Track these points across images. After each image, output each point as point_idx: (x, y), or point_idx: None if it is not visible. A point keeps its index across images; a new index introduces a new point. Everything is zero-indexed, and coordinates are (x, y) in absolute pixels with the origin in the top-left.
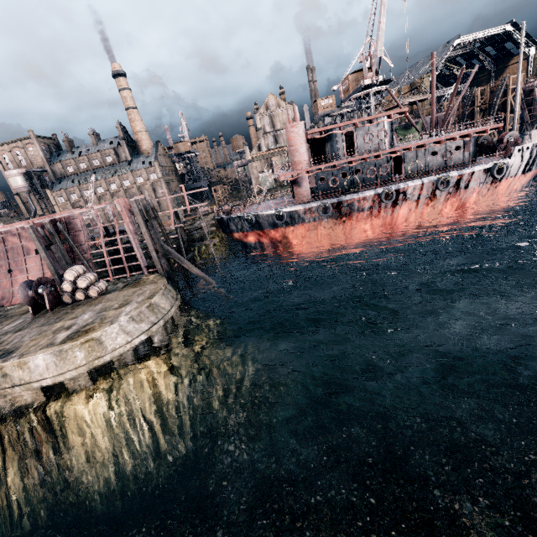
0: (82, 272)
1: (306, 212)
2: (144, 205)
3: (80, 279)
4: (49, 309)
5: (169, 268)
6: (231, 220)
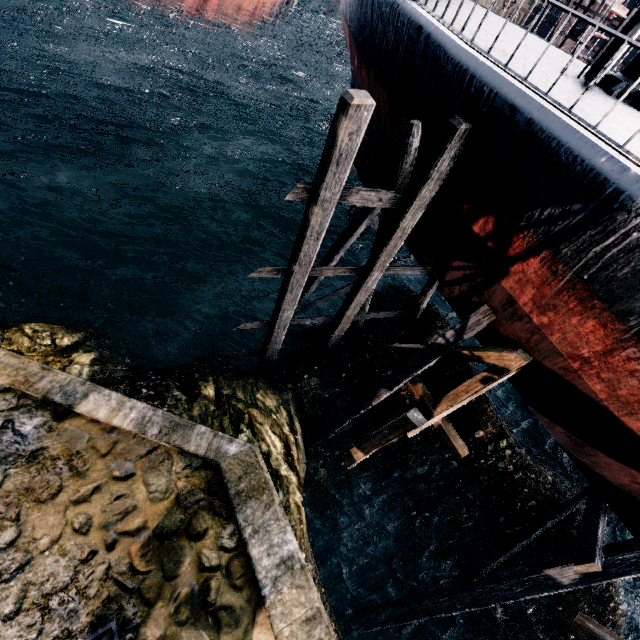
0: None
1: None
2: None
3: None
4: None
5: None
6: None
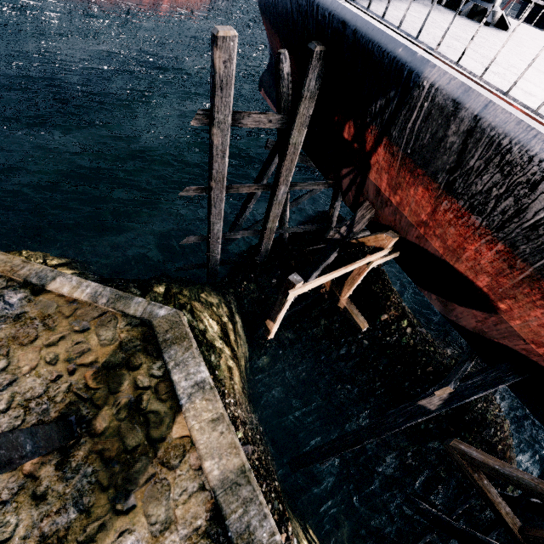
0: None
1: None
2: None
3: None
4: None
5: None
6: None
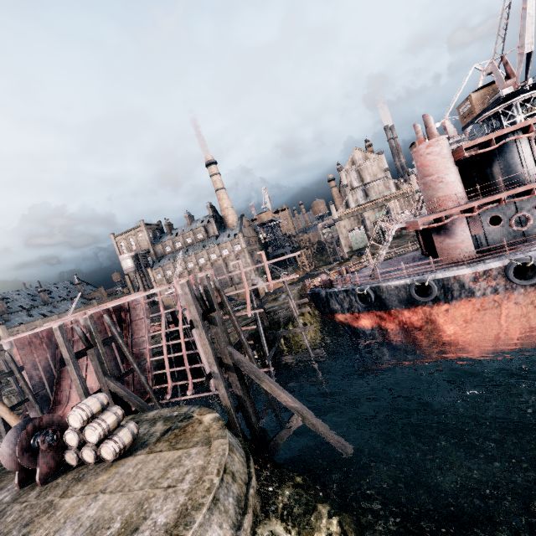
0: (98, 408)
1: (478, 278)
2: (205, 286)
3: (89, 427)
4: (38, 480)
5: (240, 390)
6: (332, 295)
